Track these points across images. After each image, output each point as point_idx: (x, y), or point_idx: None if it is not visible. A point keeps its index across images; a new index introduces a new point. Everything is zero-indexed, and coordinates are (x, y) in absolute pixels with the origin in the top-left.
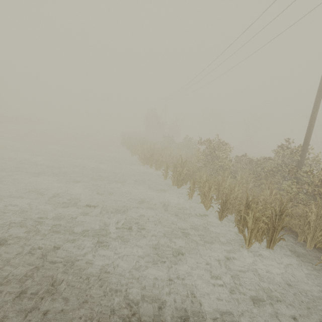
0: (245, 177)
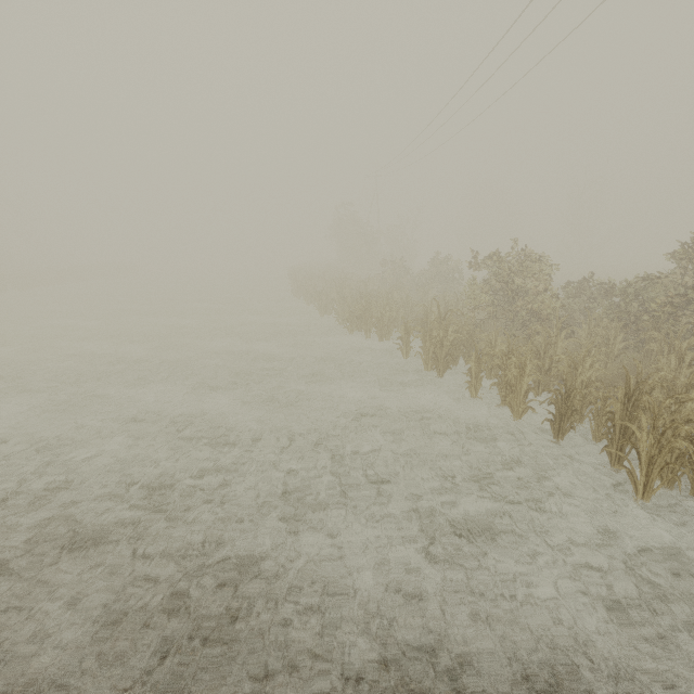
0: (602, 331)
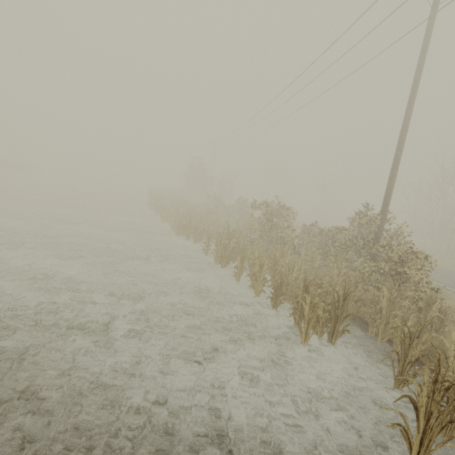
0: (311, 253)
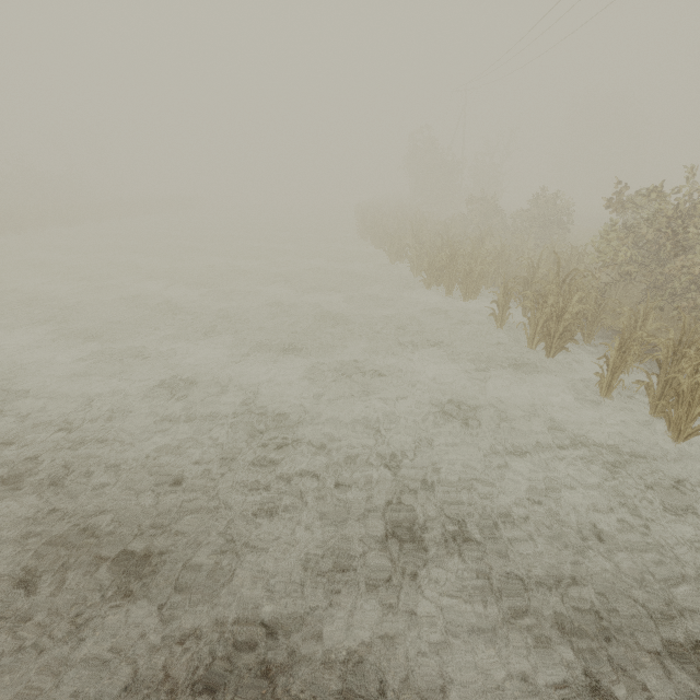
0: None
